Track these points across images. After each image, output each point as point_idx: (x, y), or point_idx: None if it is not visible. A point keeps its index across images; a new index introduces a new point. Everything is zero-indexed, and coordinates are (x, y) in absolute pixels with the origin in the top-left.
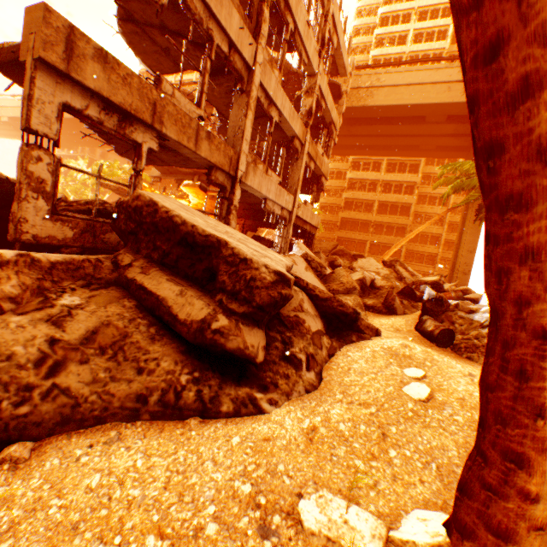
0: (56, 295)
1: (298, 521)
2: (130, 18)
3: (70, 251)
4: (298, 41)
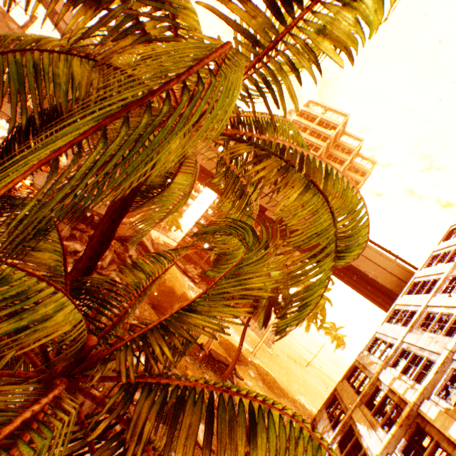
0: None
1: None
2: None
3: None
4: None
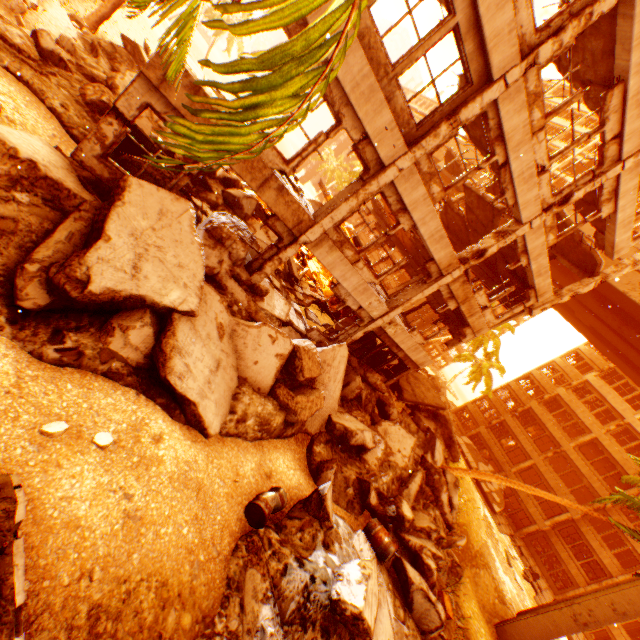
0: (22, 190)
1: None
2: None
3: None
4: (506, 177)
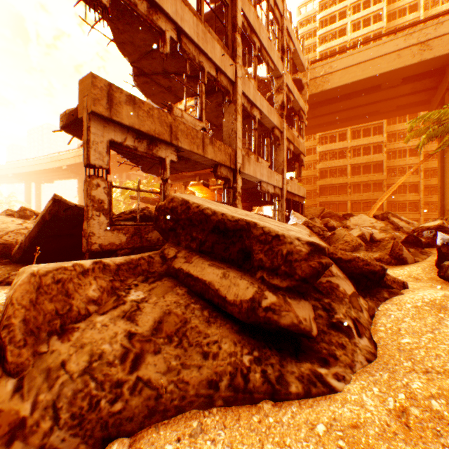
0: (125, 292)
1: None
2: (141, 73)
3: (123, 252)
4: (264, 54)
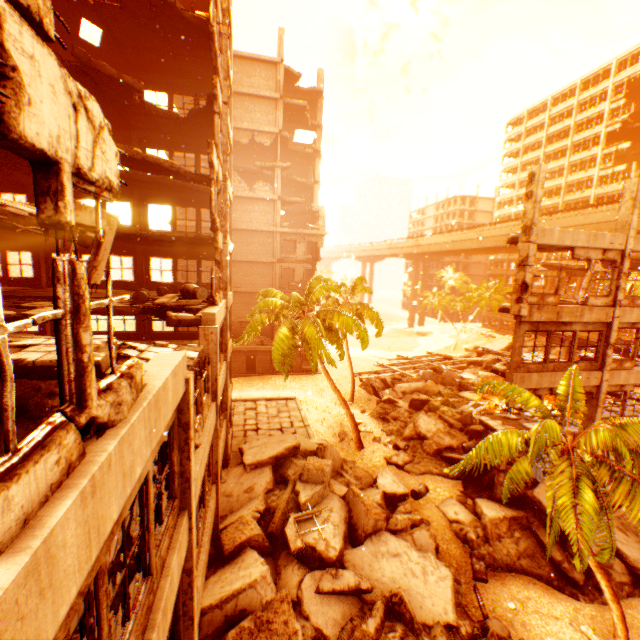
0: (512, 531)
1: (579, 627)
2: None
3: None
4: None
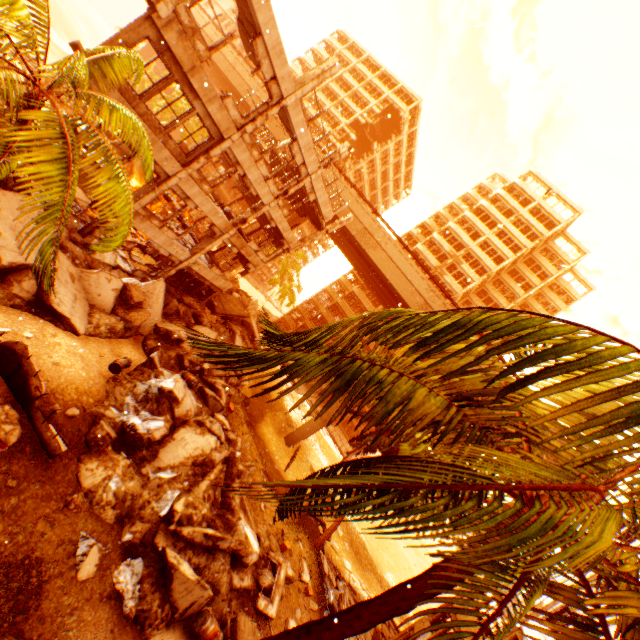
0: None
1: None
2: None
3: None
4: (248, 182)
